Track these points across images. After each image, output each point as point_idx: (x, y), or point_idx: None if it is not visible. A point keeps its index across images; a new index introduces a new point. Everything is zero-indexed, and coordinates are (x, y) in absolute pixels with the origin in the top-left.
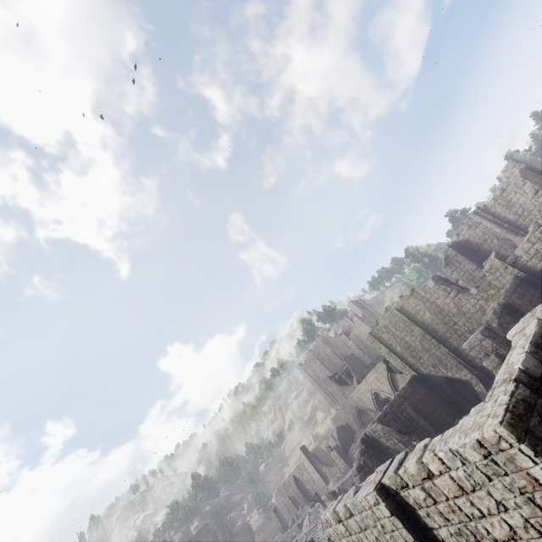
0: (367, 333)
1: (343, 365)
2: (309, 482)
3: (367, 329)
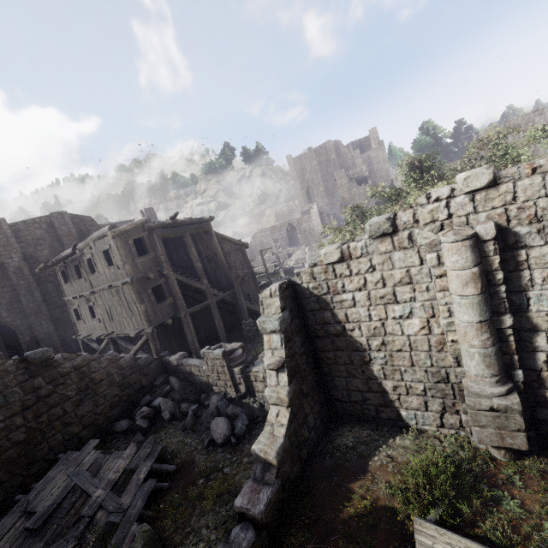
0: (382, 160)
1: (349, 173)
2: (305, 232)
3: (384, 156)
